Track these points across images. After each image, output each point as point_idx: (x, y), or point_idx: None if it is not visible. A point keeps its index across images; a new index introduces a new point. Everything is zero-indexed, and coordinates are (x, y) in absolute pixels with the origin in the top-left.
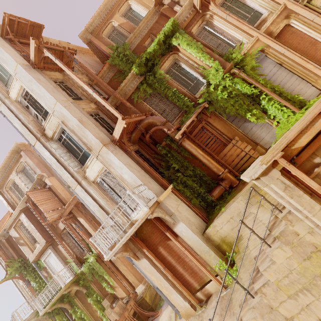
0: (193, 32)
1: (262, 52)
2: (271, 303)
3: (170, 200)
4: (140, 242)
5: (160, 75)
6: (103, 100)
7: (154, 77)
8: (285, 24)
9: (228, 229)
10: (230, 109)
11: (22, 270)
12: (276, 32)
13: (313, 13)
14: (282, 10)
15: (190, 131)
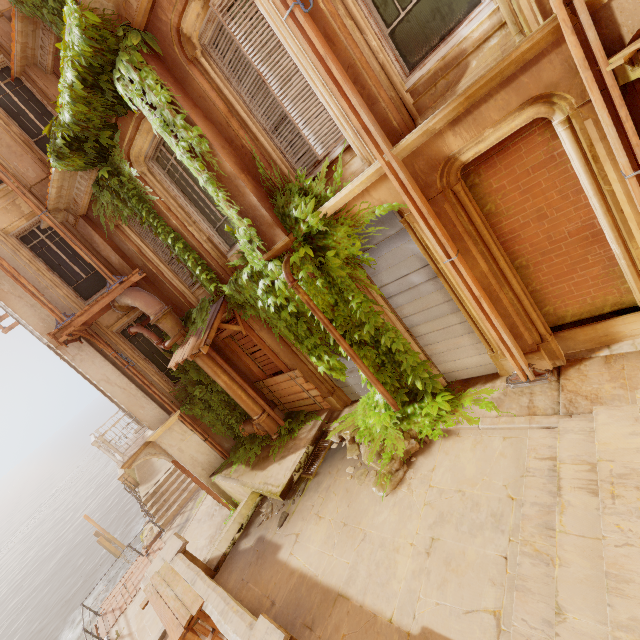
0: (191, 33)
1: (397, 215)
2: None
3: (172, 435)
4: None
5: (134, 181)
6: (11, 277)
7: (119, 181)
8: (529, 120)
9: (231, 490)
10: (284, 332)
11: None
12: (472, 152)
13: (635, 149)
14: (536, 54)
15: (224, 319)
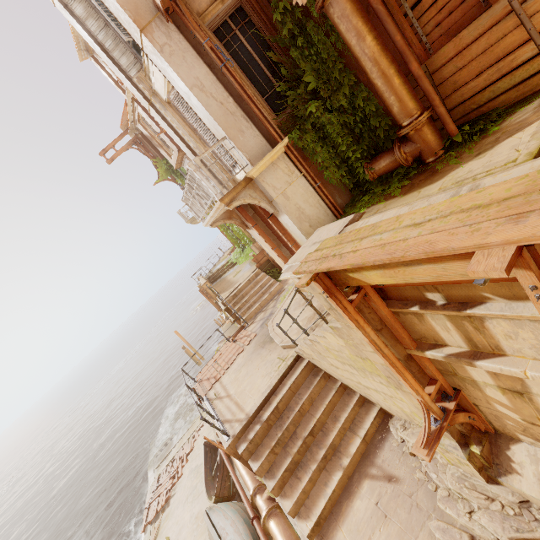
0: None
1: None
2: (320, 351)
3: (276, 174)
4: (245, 213)
5: None
6: None
7: None
8: None
9: None
10: None
11: (171, 173)
12: None
13: None
14: None
15: None
